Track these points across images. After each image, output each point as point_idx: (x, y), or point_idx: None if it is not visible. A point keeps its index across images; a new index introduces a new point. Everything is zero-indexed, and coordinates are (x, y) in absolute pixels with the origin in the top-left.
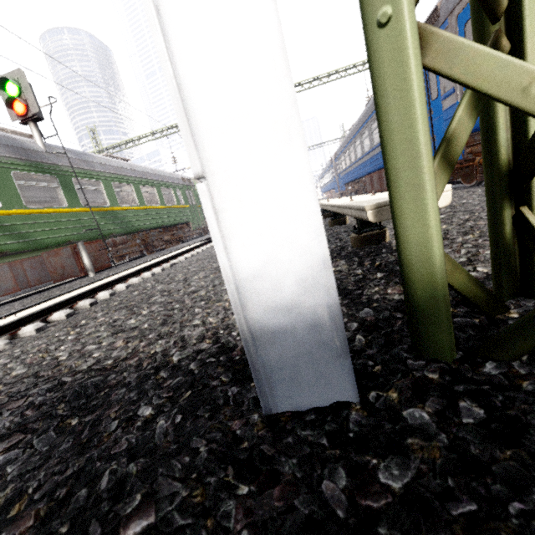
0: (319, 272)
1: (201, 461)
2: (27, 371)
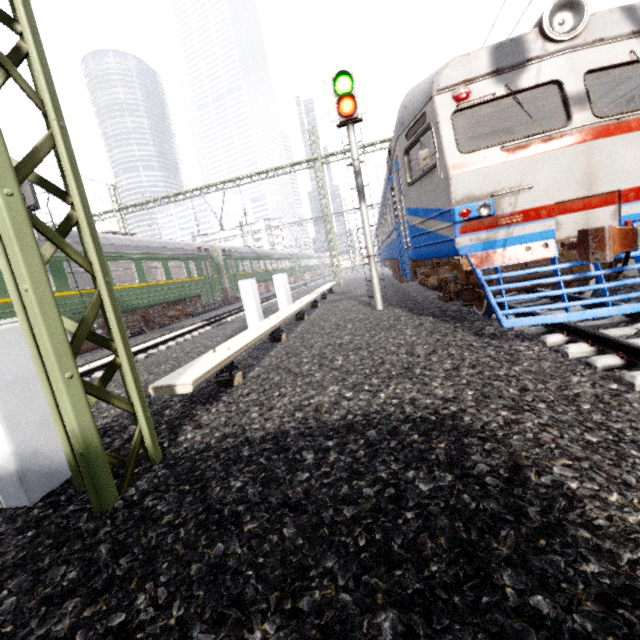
0: (10, 458)
1: None
2: None
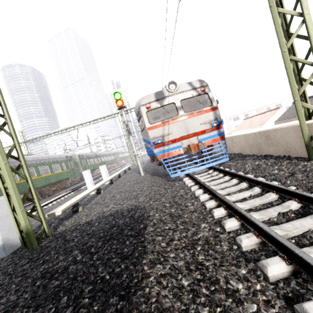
0: (0, 241)
1: None
2: None
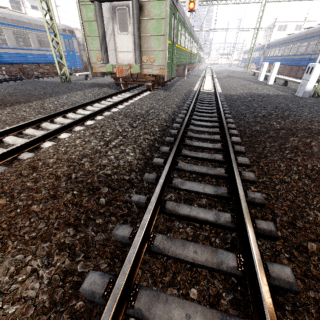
0: (311, 88)
1: (299, 97)
2: (261, 93)
